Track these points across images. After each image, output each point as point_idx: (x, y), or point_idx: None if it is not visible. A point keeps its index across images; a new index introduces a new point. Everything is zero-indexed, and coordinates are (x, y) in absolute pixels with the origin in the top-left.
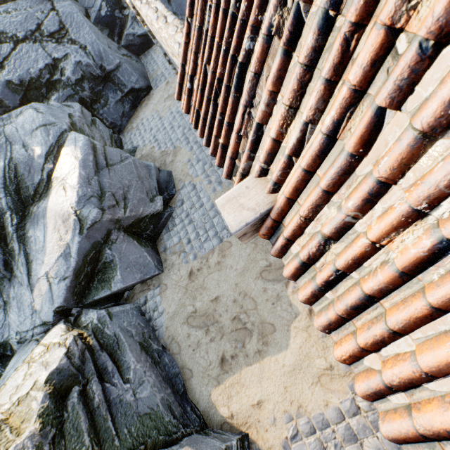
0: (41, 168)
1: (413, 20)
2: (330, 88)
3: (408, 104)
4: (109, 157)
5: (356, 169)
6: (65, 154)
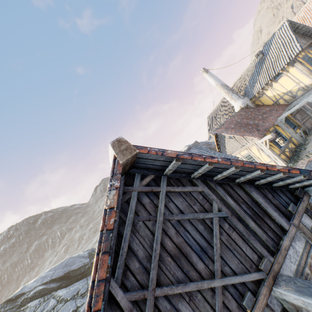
0: None
1: None
2: None
3: None
4: None
5: None
6: None
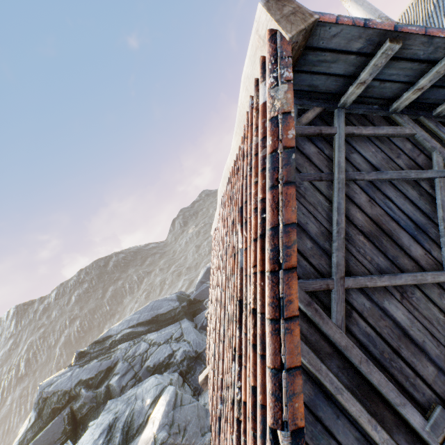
0: (146, 412)
1: None
2: None
3: None
4: (183, 399)
5: None
6: (161, 399)
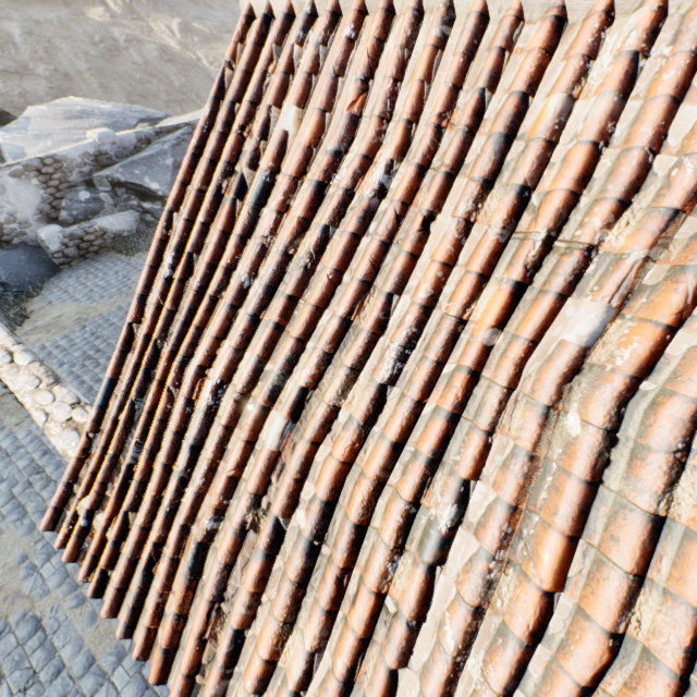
0: None
1: (393, 587)
2: (332, 616)
3: (413, 662)
4: None
5: None
6: None
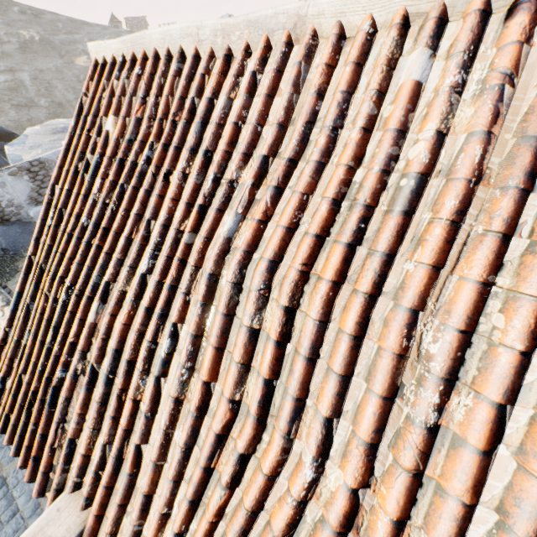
0: None
1: (144, 396)
2: (116, 421)
3: (151, 440)
4: None
5: (137, 481)
6: None
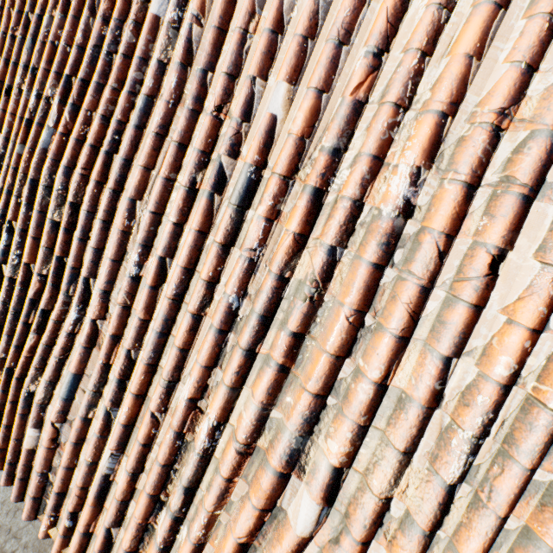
0: None
1: None
2: None
3: None
4: None
5: None
6: None
